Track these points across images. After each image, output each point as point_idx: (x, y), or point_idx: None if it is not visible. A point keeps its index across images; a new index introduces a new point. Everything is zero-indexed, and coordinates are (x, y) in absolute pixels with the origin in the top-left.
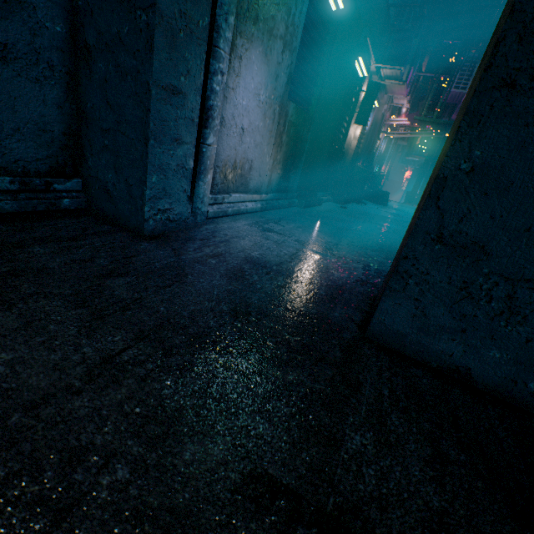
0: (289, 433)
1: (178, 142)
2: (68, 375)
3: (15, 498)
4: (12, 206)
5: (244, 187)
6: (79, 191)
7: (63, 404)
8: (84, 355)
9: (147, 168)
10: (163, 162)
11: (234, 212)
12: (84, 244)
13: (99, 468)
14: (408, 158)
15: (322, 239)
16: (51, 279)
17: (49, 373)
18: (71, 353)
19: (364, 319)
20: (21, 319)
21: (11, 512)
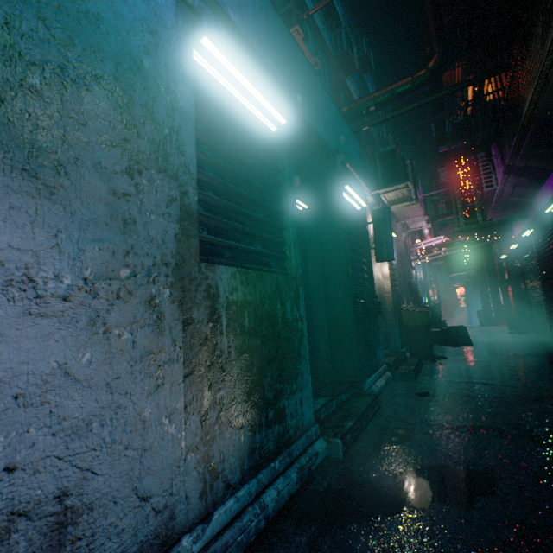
0: None
1: None
2: None
3: None
4: None
5: None
6: None
7: None
8: None
9: None
10: None
11: None
12: None
13: None
14: (452, 274)
15: None
16: None
17: None
18: None
19: None
20: None
21: None
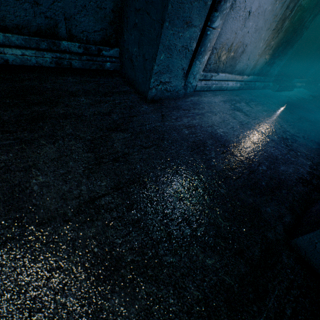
0: (189, 317)
1: (188, 24)
2: (67, 204)
3: (11, 290)
4: (78, 64)
5: (232, 68)
6: (117, 57)
7: (57, 227)
8: (81, 191)
9: (158, 47)
10: (171, 43)
11: (216, 88)
12: (109, 100)
13: (59, 288)
14: None
15: (281, 127)
16: (82, 124)
17: (58, 200)
18: (74, 187)
19: (293, 222)
20: (57, 153)
21: (6, 299)
